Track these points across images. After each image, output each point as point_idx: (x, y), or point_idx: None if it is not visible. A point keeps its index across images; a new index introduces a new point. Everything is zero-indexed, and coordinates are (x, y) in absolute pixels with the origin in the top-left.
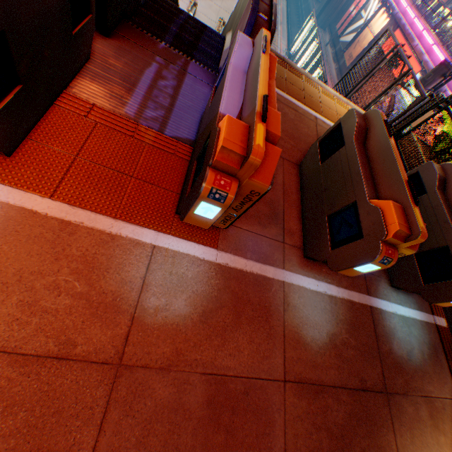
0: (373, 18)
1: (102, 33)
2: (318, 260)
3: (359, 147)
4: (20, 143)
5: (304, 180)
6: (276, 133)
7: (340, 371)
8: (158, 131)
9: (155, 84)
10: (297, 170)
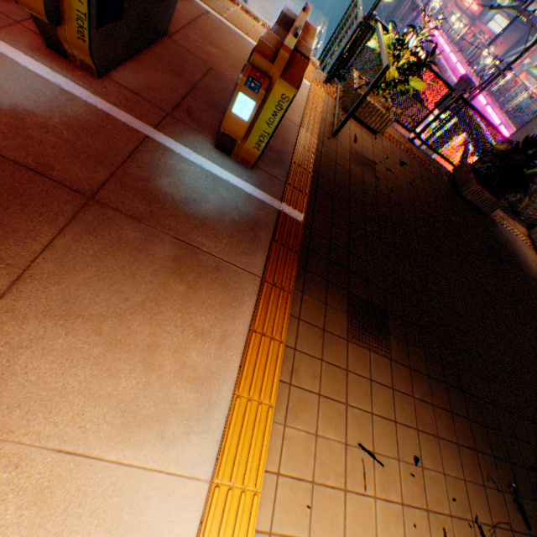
0: None
1: None
2: (71, 58)
3: None
4: None
5: None
6: None
7: (3, 138)
8: None
9: None
10: None
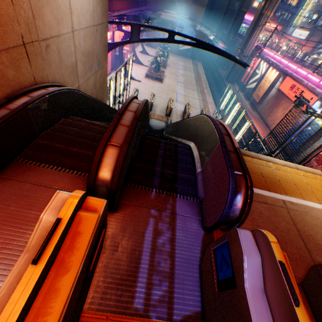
0: (265, 72)
1: (110, 211)
2: None
3: None
4: None
5: (321, 317)
6: None
7: None
8: (167, 318)
9: (155, 245)
10: (301, 292)
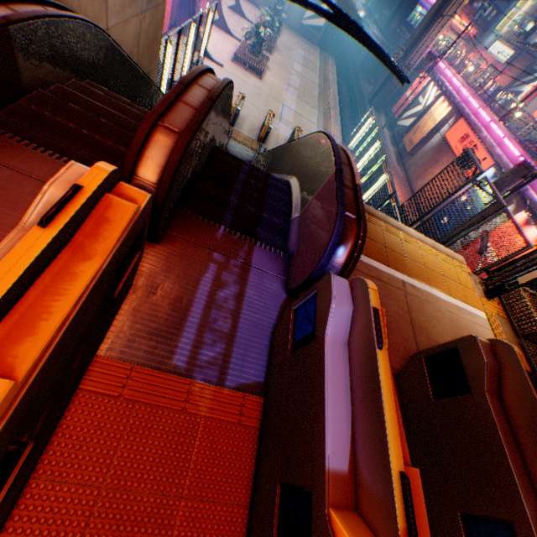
0: (432, 104)
1: (149, 240)
2: None
3: (495, 406)
4: (18, 497)
5: (408, 409)
6: (423, 534)
7: None
8: (217, 383)
9: (213, 298)
10: (394, 384)
